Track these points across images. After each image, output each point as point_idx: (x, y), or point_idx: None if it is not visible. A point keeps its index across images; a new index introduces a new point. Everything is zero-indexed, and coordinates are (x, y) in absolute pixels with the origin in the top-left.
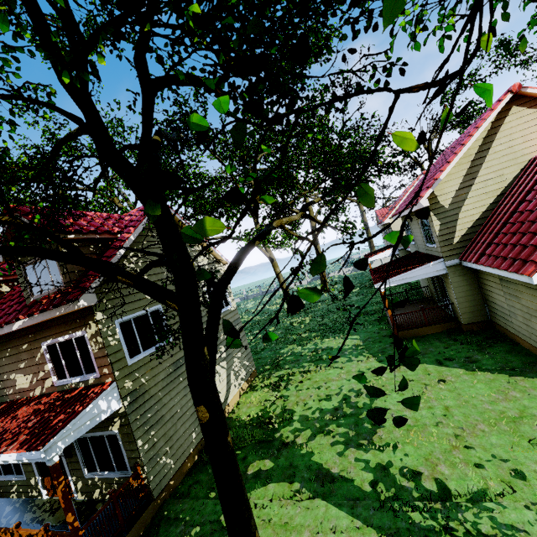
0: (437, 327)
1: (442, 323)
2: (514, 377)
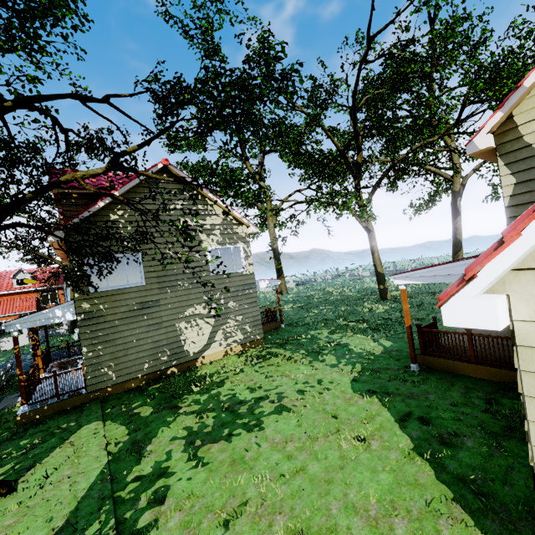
0: (490, 371)
1: (501, 368)
2: (456, 506)
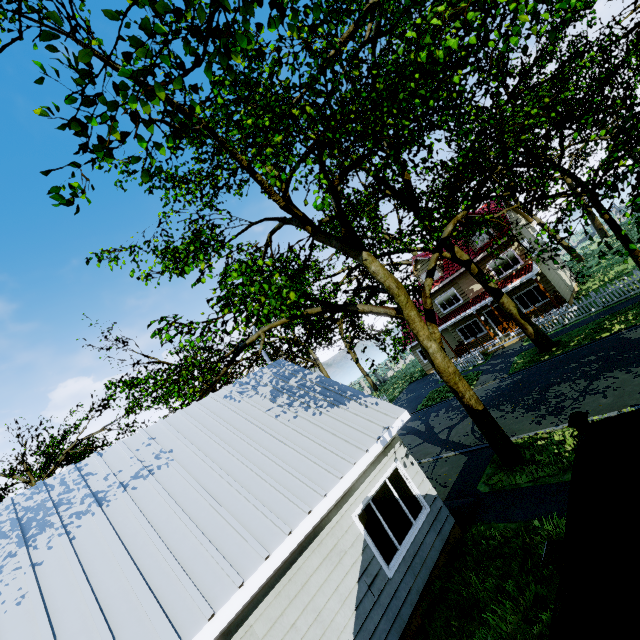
0: None
1: None
2: None
